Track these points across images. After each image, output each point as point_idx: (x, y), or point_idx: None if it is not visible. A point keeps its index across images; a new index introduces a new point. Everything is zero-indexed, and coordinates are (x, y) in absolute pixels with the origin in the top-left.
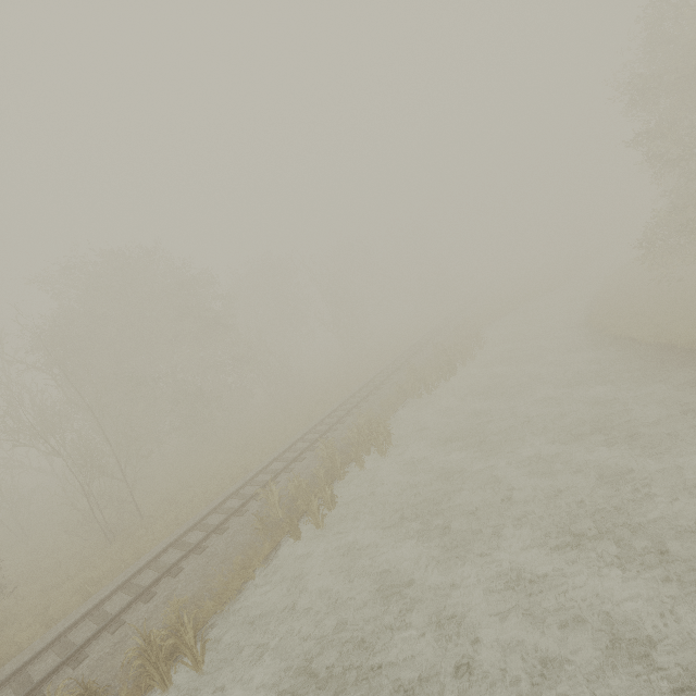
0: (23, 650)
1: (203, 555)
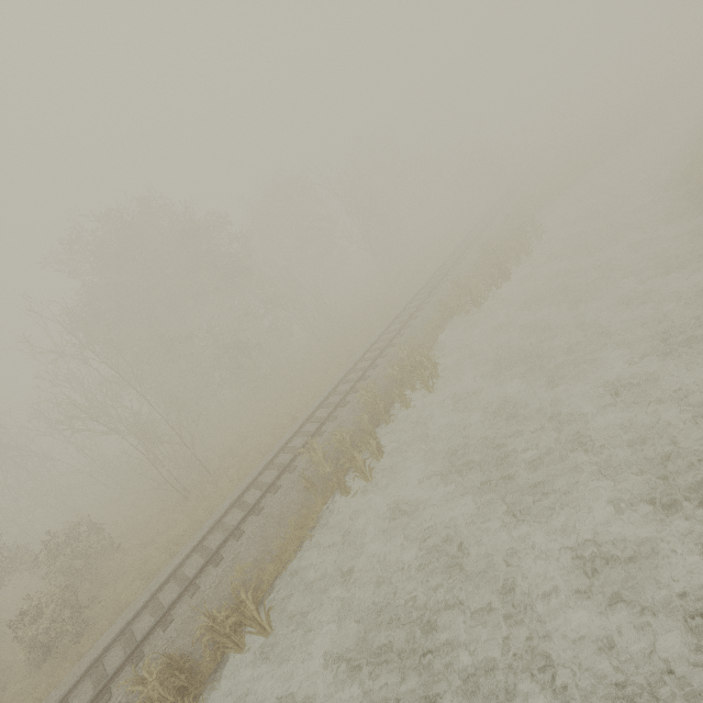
0: (129, 606)
1: (260, 516)
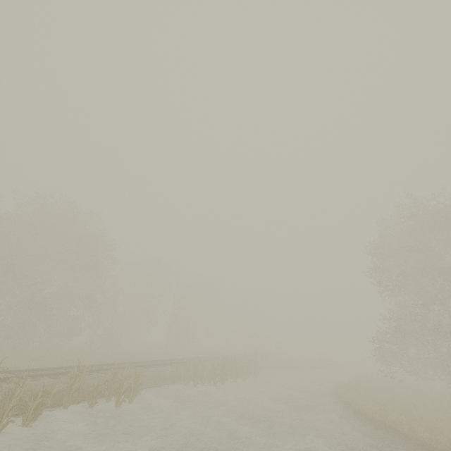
0: None
1: None
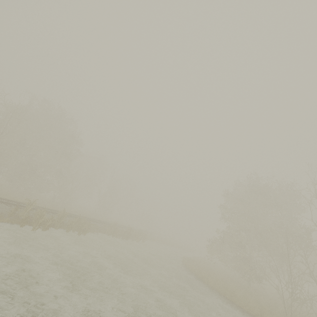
0: None
1: None
